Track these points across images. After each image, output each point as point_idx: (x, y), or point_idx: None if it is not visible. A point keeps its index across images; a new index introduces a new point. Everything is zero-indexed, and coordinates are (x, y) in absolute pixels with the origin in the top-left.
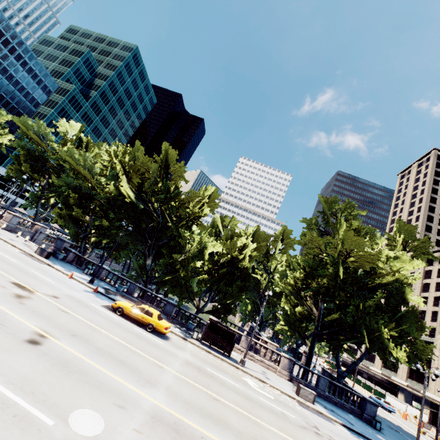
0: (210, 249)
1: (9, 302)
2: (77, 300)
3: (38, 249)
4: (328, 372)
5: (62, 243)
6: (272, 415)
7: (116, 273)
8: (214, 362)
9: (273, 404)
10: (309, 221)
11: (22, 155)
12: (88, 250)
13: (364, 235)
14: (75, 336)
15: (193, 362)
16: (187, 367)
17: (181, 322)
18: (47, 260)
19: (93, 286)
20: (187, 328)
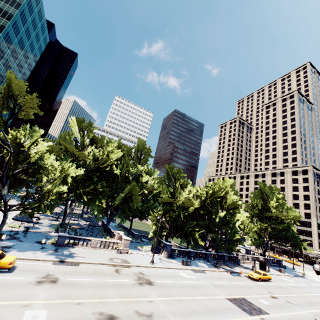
0: (236, 223)
1: (302, 307)
2: (260, 286)
3: (185, 262)
4: (250, 250)
5: (171, 247)
6: (311, 289)
7: (199, 252)
8: (276, 278)
9: (300, 284)
10: (254, 194)
11: (79, 175)
12: (163, 240)
13: (276, 200)
14: (310, 304)
15: (287, 285)
16: (296, 289)
17: (230, 262)
18: (194, 267)
19: (219, 269)
20: (237, 264)
